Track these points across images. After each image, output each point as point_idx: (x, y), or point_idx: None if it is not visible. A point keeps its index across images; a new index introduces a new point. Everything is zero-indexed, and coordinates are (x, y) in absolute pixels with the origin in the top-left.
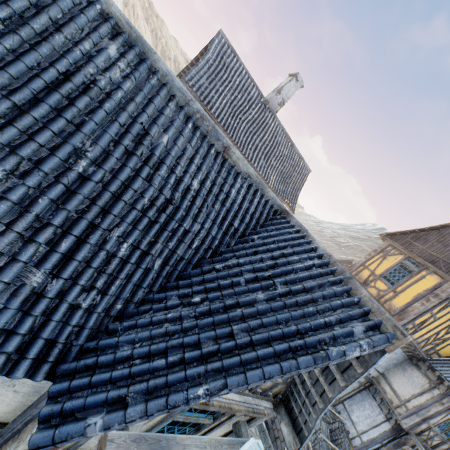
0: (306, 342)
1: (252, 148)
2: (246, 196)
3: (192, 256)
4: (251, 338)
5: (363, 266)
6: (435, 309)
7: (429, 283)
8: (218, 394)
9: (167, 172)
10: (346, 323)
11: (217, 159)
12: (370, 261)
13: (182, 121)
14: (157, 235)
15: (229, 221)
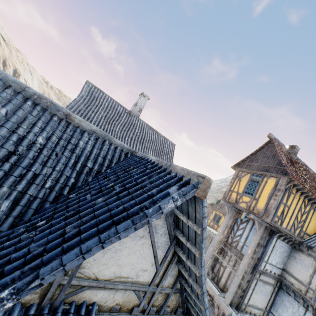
0: (129, 212)
1: (129, 139)
2: (95, 145)
3: (48, 195)
4: (79, 228)
5: (231, 191)
6: (284, 199)
7: (271, 184)
8: (27, 288)
9: (9, 133)
10: (166, 190)
11: (61, 123)
12: (233, 186)
13: (22, 101)
14: (2, 181)
15: (83, 163)
